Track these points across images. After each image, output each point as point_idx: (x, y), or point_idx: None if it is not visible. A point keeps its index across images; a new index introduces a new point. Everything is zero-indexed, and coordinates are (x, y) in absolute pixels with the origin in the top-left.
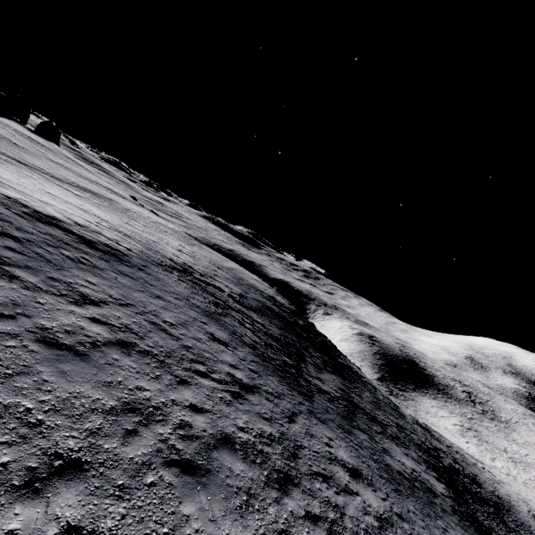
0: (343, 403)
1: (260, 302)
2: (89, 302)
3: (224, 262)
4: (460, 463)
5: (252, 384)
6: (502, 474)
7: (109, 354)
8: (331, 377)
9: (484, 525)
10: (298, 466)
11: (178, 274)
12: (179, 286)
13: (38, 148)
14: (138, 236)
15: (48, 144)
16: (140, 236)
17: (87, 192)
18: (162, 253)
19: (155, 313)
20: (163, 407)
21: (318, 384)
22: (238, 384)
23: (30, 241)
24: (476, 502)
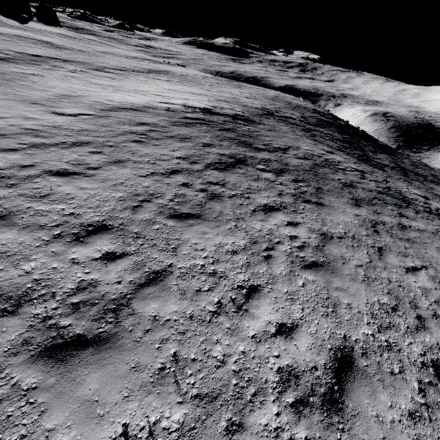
0: (398, 169)
1: (314, 117)
2: (284, 150)
3: (268, 93)
4: None
5: (360, 169)
6: None
7: (319, 170)
8: (382, 156)
9: None
10: (404, 197)
11: (272, 118)
12: (282, 126)
13: (80, 43)
14: (226, 98)
15: (68, 33)
16: (227, 98)
17: (159, 74)
18: (249, 106)
19: (300, 147)
20: (351, 184)
21: (380, 162)
22: (357, 170)
23: (232, 129)
24: None
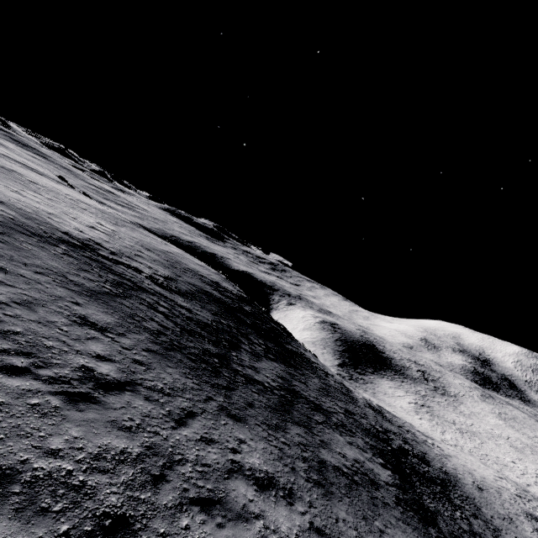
0: (279, 393)
1: (195, 286)
2: None
3: (160, 246)
4: (410, 443)
5: (128, 379)
6: (450, 447)
7: None
8: (271, 365)
9: (429, 509)
10: (158, 495)
11: (67, 248)
12: (58, 260)
13: None
14: (22, 204)
15: None
16: (26, 205)
17: None
18: (54, 225)
19: None
20: None
21: (249, 373)
22: (95, 381)
23: None
24: (423, 484)
